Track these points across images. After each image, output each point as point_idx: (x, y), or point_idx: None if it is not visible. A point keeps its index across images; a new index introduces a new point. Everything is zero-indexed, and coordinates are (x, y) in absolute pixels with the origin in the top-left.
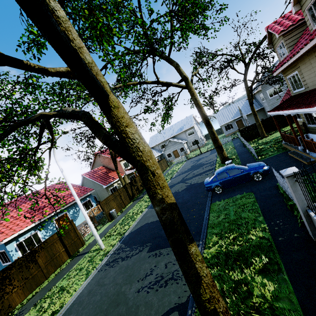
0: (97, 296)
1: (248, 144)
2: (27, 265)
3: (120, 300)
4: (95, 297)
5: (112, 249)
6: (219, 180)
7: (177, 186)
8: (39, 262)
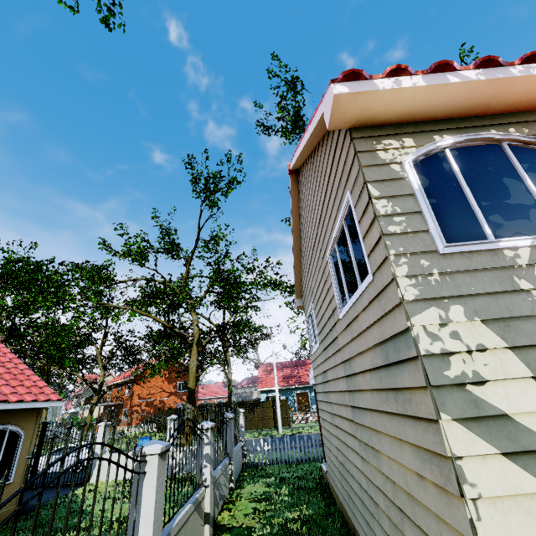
0: None
1: None
2: (249, 410)
3: None
4: None
5: (277, 435)
6: None
7: None
8: (255, 413)
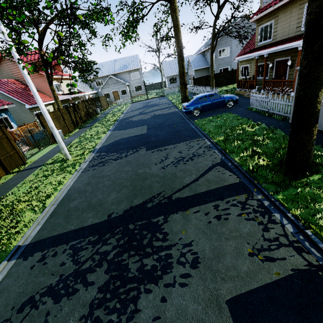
0: (105, 182)
1: (207, 88)
2: None
3: (145, 176)
4: (103, 184)
5: (87, 157)
6: (200, 103)
7: (137, 117)
8: None
